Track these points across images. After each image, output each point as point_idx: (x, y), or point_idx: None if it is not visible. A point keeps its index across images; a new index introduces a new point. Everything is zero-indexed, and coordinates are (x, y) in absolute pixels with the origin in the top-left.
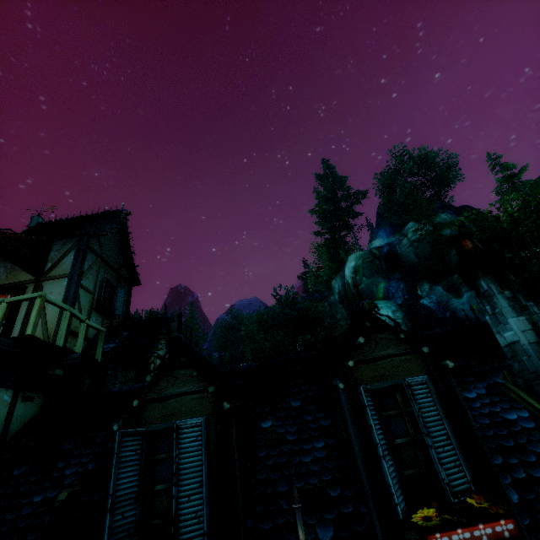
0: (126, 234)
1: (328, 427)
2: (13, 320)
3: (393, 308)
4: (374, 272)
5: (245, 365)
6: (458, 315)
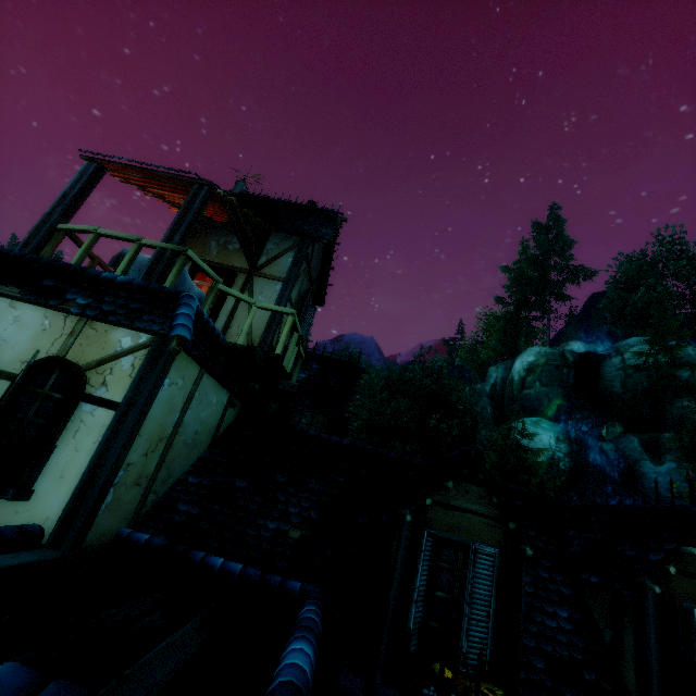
0: (332, 244)
1: (570, 597)
2: (220, 308)
3: (560, 436)
4: (554, 382)
5: None
6: (643, 484)
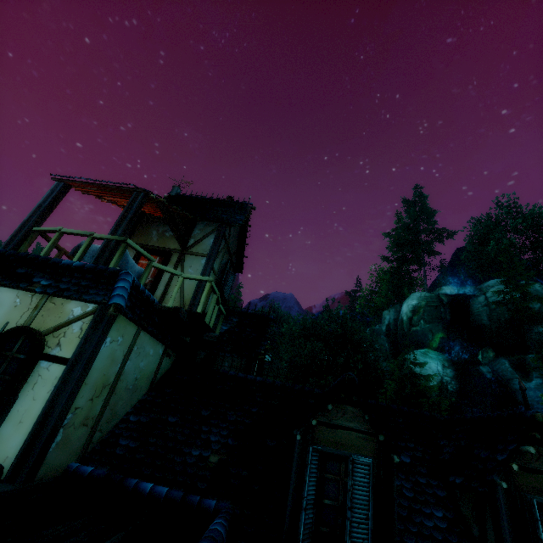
0: (245, 226)
1: (444, 499)
2: (159, 280)
3: (445, 363)
4: (435, 319)
5: None
6: (518, 399)
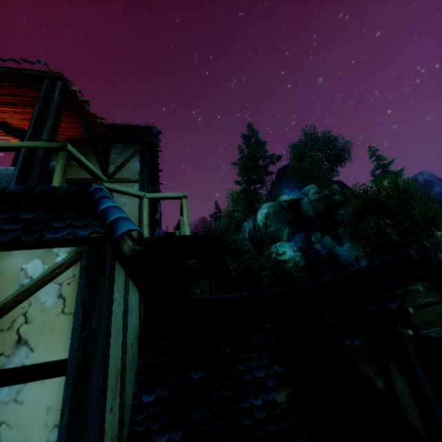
0: (155, 152)
1: None
2: None
3: (294, 248)
4: (281, 220)
5: None
6: (339, 259)
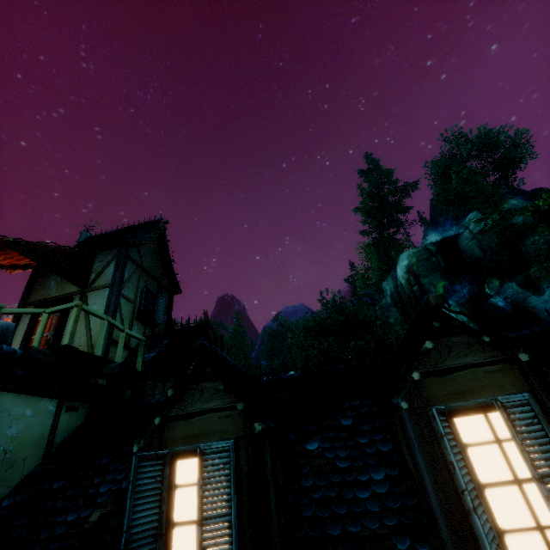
0: (165, 243)
1: (388, 453)
2: (62, 330)
3: (456, 309)
4: (430, 271)
5: (287, 376)
6: (539, 316)
